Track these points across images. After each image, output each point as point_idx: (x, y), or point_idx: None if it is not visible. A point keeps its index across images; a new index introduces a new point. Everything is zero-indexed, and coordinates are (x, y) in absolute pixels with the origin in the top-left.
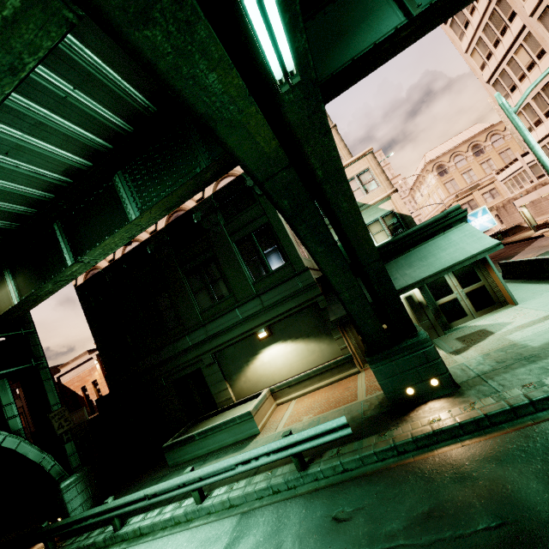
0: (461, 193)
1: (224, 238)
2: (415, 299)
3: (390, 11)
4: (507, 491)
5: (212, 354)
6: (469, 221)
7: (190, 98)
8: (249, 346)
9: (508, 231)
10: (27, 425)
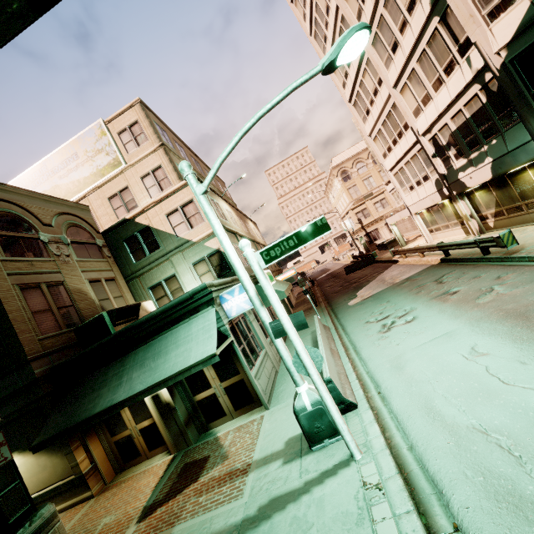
0: (357, 201)
1: None
2: (162, 399)
3: None
4: None
5: None
6: (226, 300)
7: None
8: None
9: (387, 244)
10: None
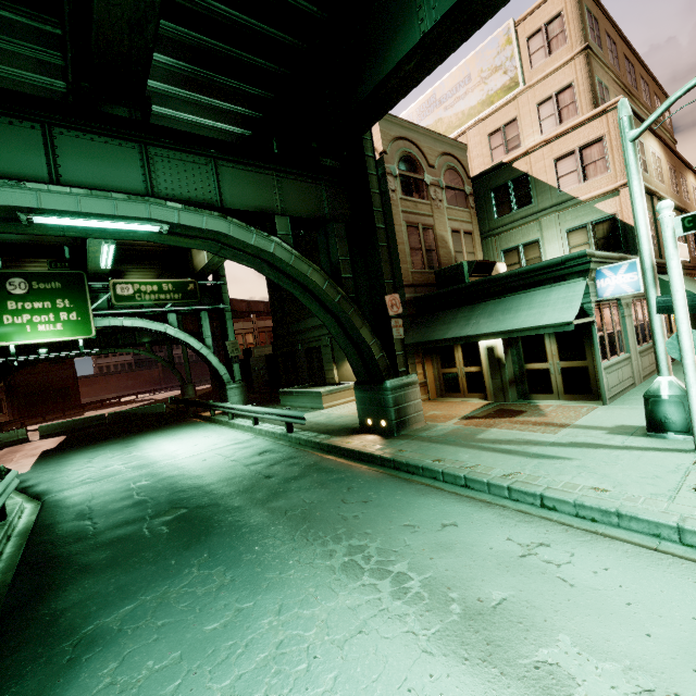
0: None
1: None
2: (495, 353)
3: (412, 27)
4: (292, 475)
5: (328, 338)
6: (603, 277)
7: (132, 239)
8: None
9: None
10: (255, 343)
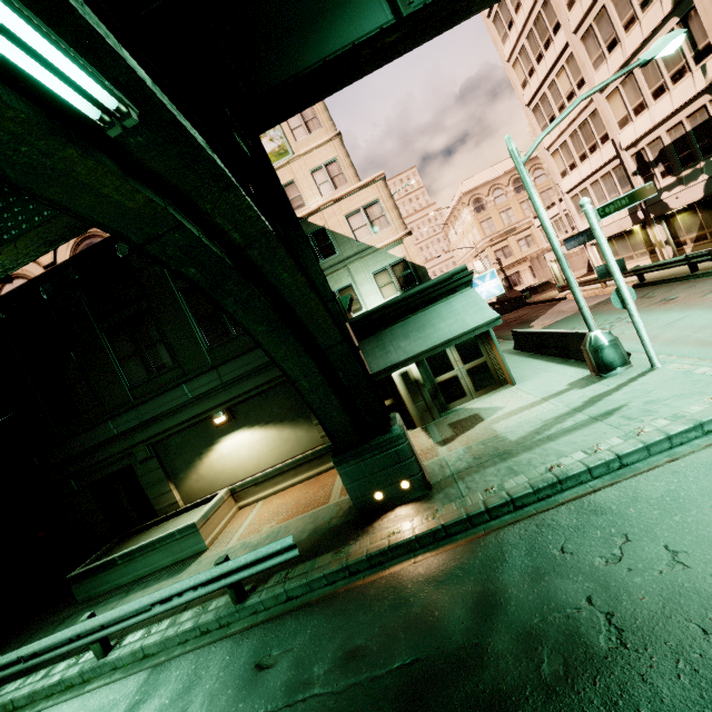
0: (497, 237)
1: (165, 283)
2: (411, 376)
3: (375, 1)
4: (433, 620)
5: (148, 446)
6: (476, 286)
7: None
8: (202, 435)
9: (537, 287)
10: None
